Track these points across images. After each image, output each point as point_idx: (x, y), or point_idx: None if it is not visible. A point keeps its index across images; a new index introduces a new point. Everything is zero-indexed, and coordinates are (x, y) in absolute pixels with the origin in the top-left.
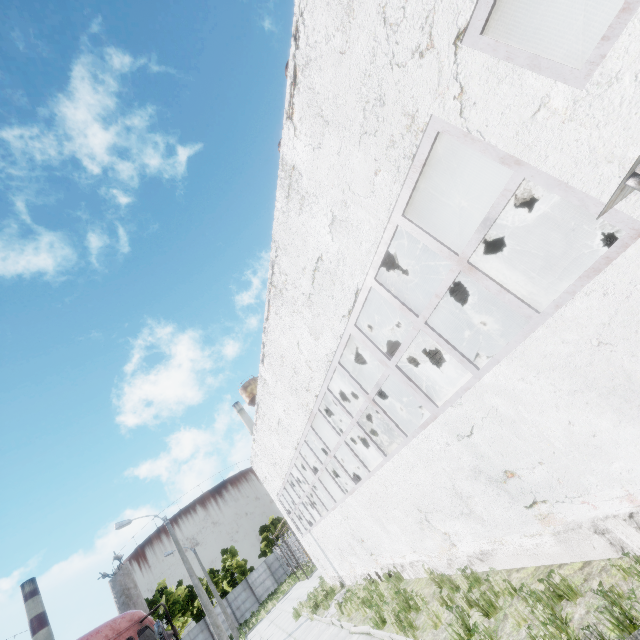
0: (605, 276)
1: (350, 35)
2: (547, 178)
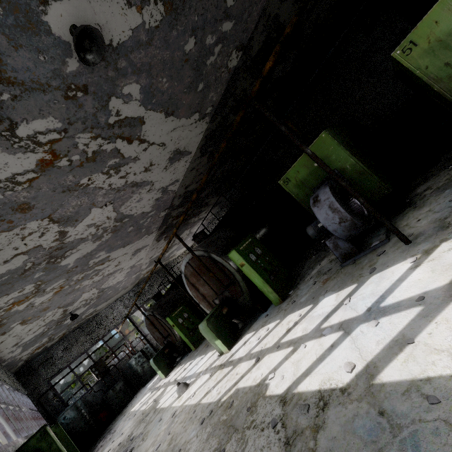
0: None
1: None
2: None
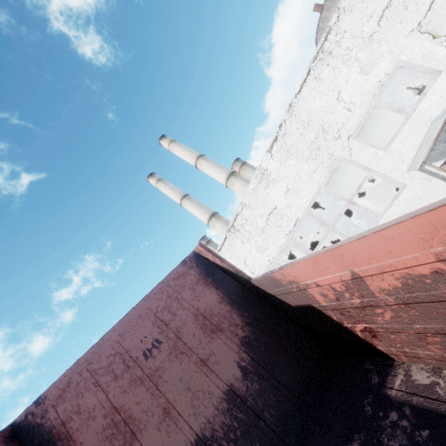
0: (399, 199)
1: (307, 130)
2: (378, 173)
